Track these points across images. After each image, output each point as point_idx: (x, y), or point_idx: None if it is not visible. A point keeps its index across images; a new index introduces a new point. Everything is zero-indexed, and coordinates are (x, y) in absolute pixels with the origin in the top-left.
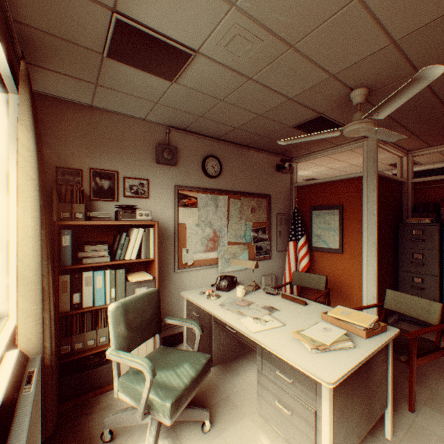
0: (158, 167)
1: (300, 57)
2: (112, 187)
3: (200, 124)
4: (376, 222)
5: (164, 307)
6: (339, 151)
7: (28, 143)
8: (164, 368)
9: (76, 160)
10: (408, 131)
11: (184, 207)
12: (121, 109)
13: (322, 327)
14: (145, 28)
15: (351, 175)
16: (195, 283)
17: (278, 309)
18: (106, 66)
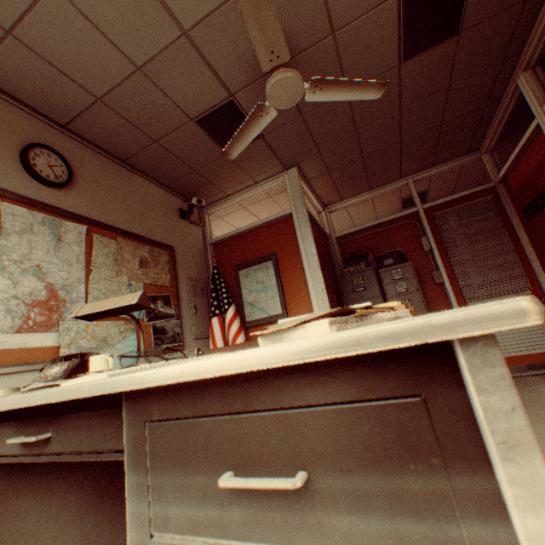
0: None
1: None
2: None
3: (12, 62)
4: (319, 263)
5: None
6: (260, 191)
7: None
8: None
9: None
10: (325, 165)
11: None
12: None
13: None
14: None
15: (279, 214)
16: None
17: None
18: None
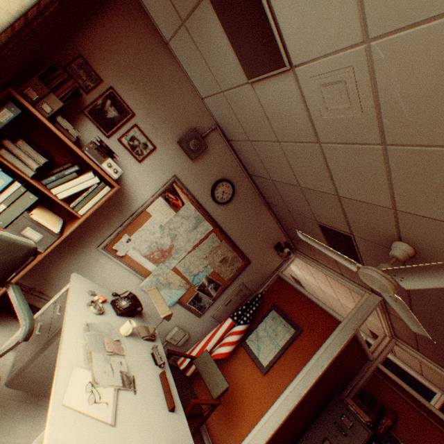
0: (176, 146)
1: (382, 163)
2: (115, 121)
3: (244, 147)
4: (318, 376)
5: (52, 271)
6: (339, 281)
7: None
8: None
9: (106, 68)
10: None
11: (166, 200)
12: (189, 69)
13: None
14: None
15: (332, 311)
16: (107, 276)
17: (137, 389)
18: (203, 8)
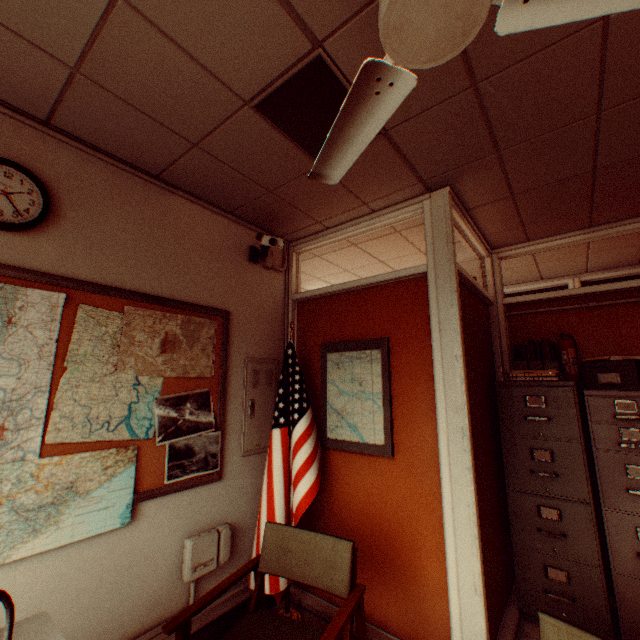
0: None
1: None
2: None
3: None
4: (464, 377)
5: None
6: (378, 224)
7: None
8: None
9: None
10: (507, 184)
11: None
12: None
13: None
14: None
15: (403, 270)
16: None
17: None
18: None
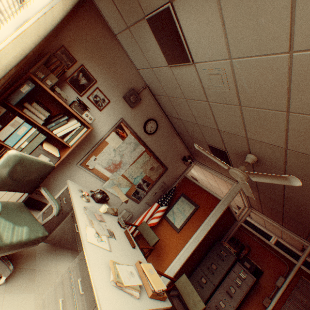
0: (122, 100)
1: (240, 115)
2: (85, 86)
3: (164, 99)
4: (208, 230)
5: (50, 180)
6: (220, 177)
7: (56, 15)
8: (9, 219)
9: (79, 53)
10: (259, 197)
11: (117, 134)
12: (130, 52)
13: (131, 270)
14: (179, 26)
15: (216, 194)
16: (83, 181)
17: (116, 237)
18: (142, 23)
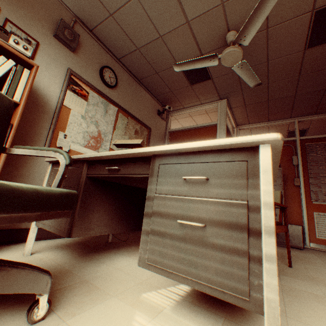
0: (54, 41)
1: None
2: None
3: (108, 28)
4: None
5: None
6: (202, 108)
7: None
8: None
9: None
10: (243, 101)
11: (74, 93)
12: None
13: None
14: None
15: (209, 123)
16: None
17: None
18: None
